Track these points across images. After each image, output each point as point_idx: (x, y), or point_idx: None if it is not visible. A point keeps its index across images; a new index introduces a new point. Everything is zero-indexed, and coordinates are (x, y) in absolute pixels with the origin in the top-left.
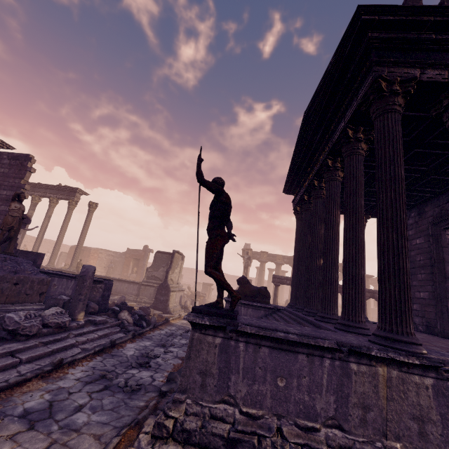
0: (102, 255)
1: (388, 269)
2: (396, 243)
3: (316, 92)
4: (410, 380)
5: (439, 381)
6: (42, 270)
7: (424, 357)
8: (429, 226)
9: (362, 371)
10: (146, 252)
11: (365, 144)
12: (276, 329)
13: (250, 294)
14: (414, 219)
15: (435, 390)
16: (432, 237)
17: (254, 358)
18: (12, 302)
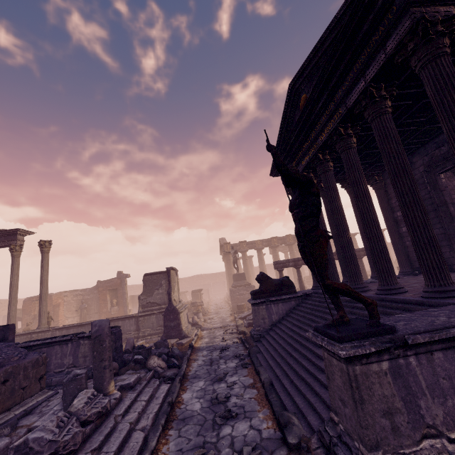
0: (67, 298)
1: None
2: None
3: (310, 57)
4: None
5: None
6: (20, 346)
7: None
8: (421, 175)
9: None
10: (123, 279)
11: (390, 101)
12: (446, 326)
13: (274, 289)
14: None
15: None
16: (429, 184)
17: (431, 369)
18: (6, 407)
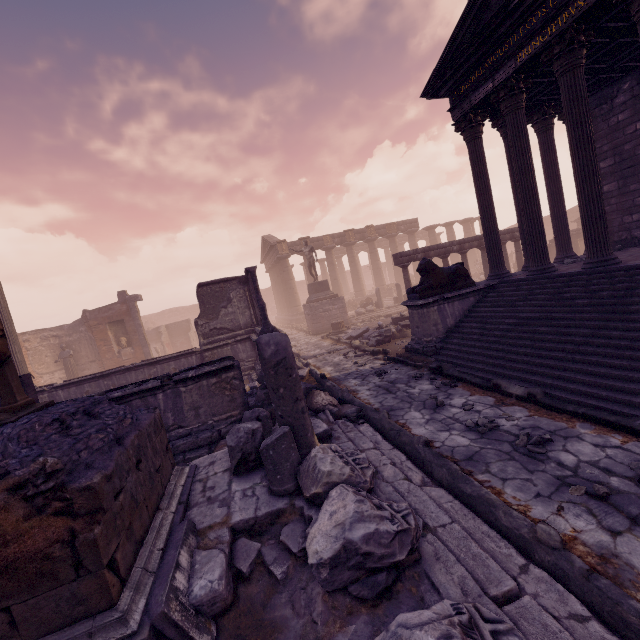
0: (31, 344)
1: None
2: None
3: None
4: None
5: None
6: None
7: None
8: None
9: None
10: (131, 304)
11: None
12: None
13: (447, 281)
14: (631, 92)
15: None
16: None
17: None
18: (153, 506)
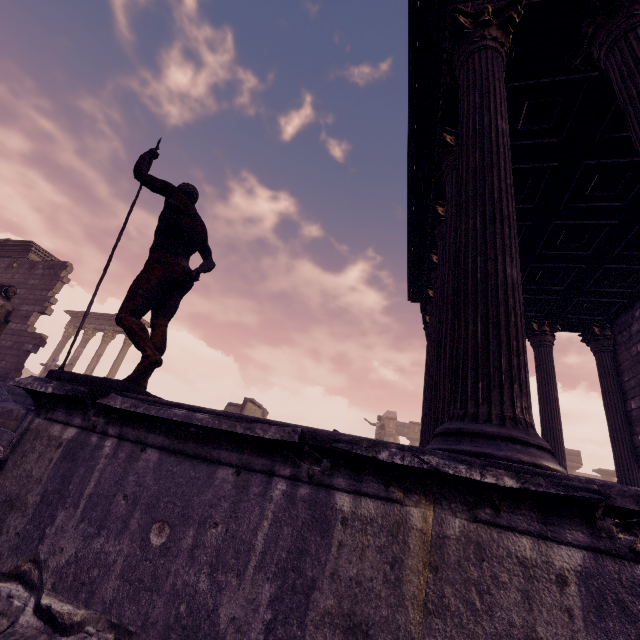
0: None
1: (464, 285)
2: (482, 232)
3: None
4: (505, 551)
5: (605, 560)
6: None
7: (542, 474)
8: None
9: (364, 516)
10: None
11: None
12: (179, 403)
13: None
14: None
15: (591, 591)
16: None
17: (123, 473)
18: None
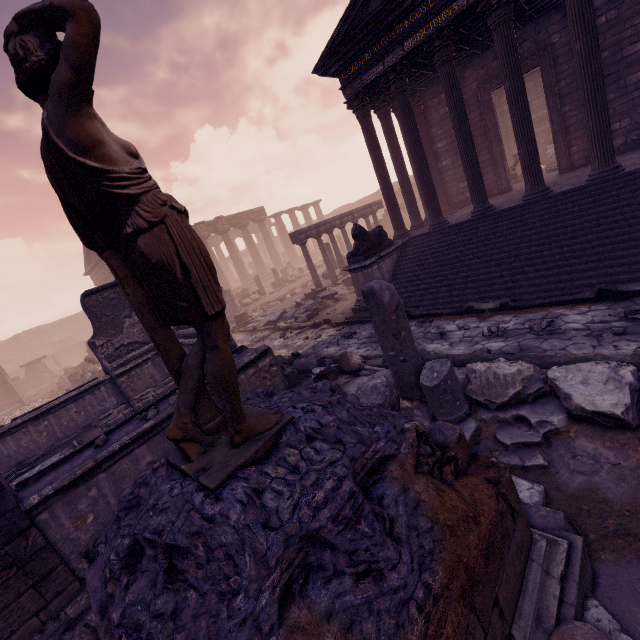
0: None
1: None
2: None
3: None
4: None
5: None
6: (68, 478)
7: None
8: (473, 94)
9: None
10: None
11: None
12: None
13: (377, 243)
14: None
15: None
16: (483, 104)
17: None
18: None
